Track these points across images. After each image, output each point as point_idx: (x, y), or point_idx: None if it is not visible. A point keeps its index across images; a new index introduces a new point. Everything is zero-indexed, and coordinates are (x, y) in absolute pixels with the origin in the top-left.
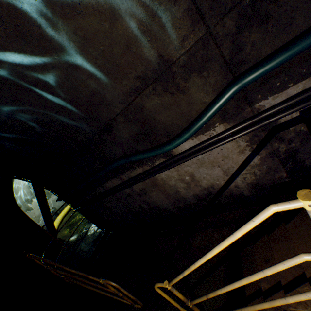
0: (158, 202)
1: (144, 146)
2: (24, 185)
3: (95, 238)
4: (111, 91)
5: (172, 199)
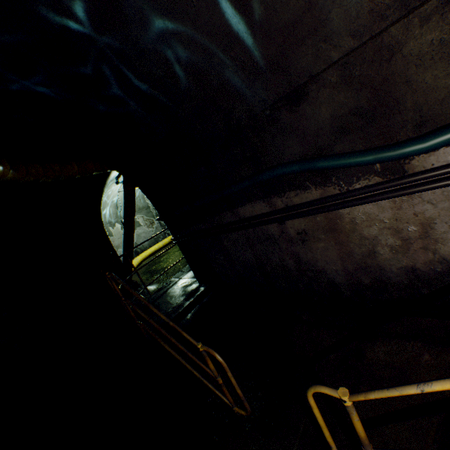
0: (320, 263)
1: (349, 145)
2: (111, 203)
3: (188, 291)
4: (347, 2)
5: (352, 265)
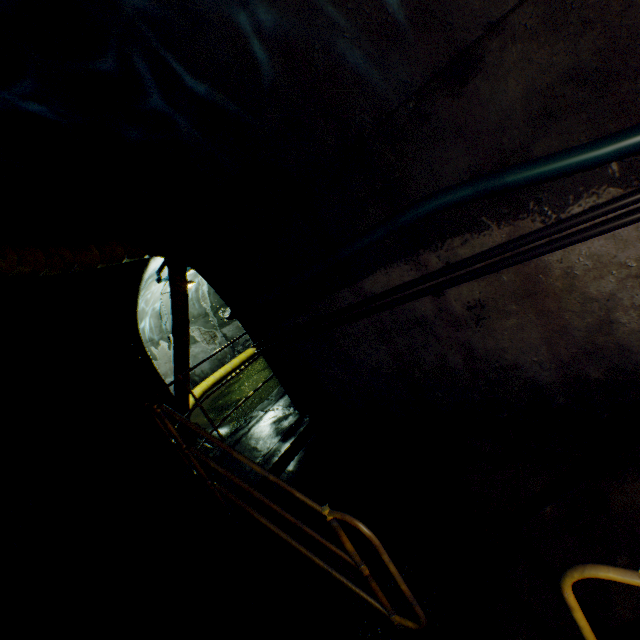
0: (509, 354)
1: (559, 138)
2: (152, 311)
3: (285, 427)
4: None
5: (569, 351)
